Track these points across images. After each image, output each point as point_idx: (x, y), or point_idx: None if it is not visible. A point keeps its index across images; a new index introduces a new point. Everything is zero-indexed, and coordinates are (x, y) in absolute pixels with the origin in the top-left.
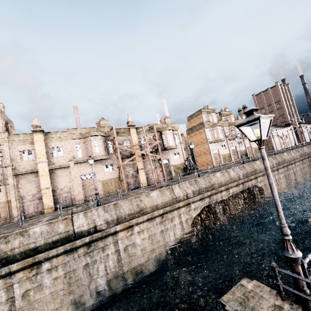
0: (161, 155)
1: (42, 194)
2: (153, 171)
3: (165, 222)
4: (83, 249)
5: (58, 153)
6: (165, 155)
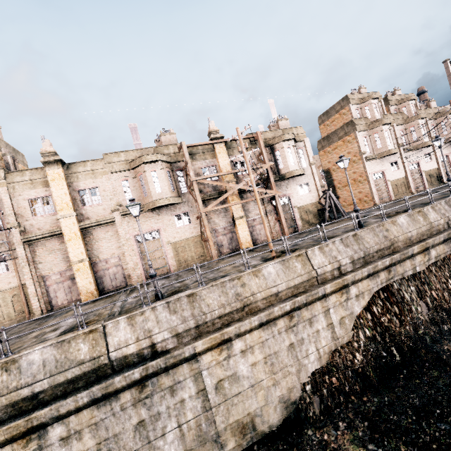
0: (275, 190)
1: (74, 271)
2: (264, 222)
3: (298, 328)
4: (130, 392)
5: (93, 200)
6: (282, 190)
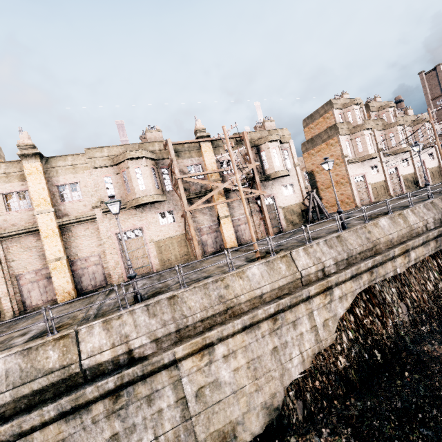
0: (260, 190)
1: (50, 270)
2: (249, 222)
3: (282, 330)
4: (103, 403)
5: (73, 195)
6: (267, 190)
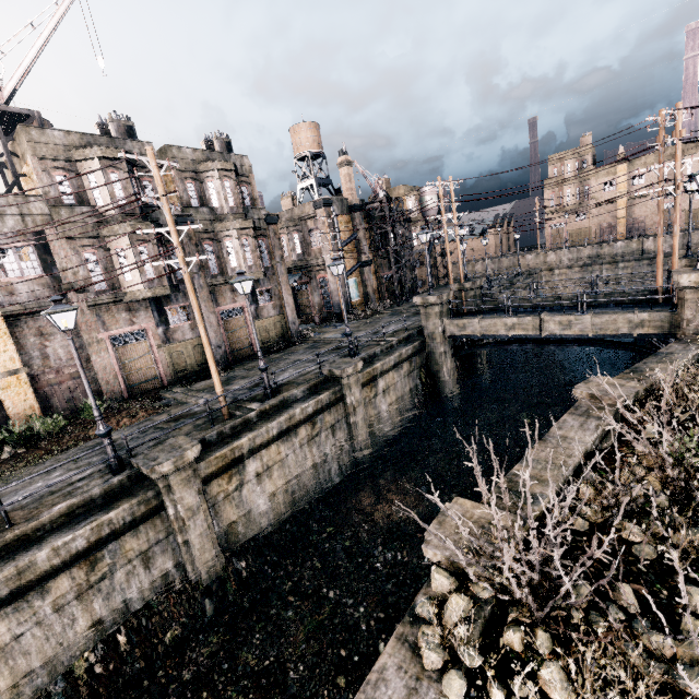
0: None
1: (617, 223)
2: None
3: None
4: (646, 261)
5: (639, 182)
6: None
